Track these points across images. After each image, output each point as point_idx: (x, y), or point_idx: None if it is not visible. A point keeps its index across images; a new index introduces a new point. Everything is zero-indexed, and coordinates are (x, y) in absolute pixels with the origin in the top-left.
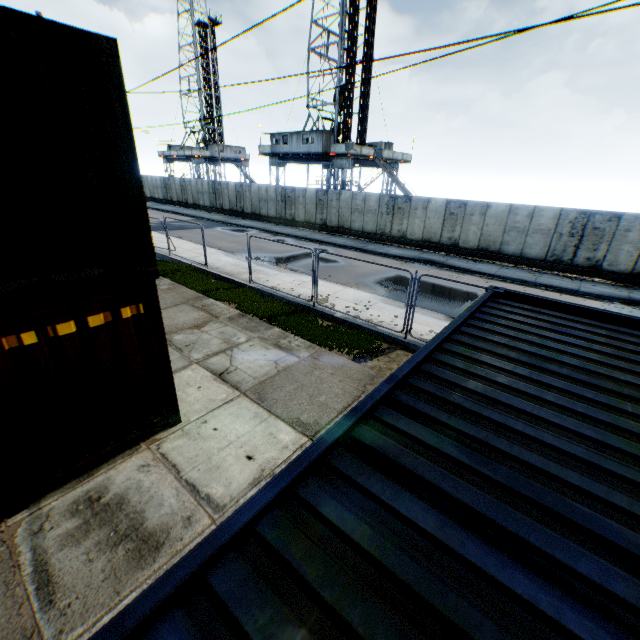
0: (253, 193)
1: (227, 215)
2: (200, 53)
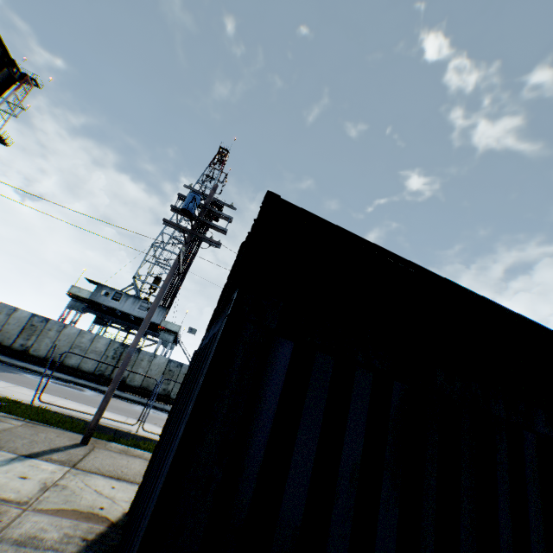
0: (65, 335)
1: None
2: None
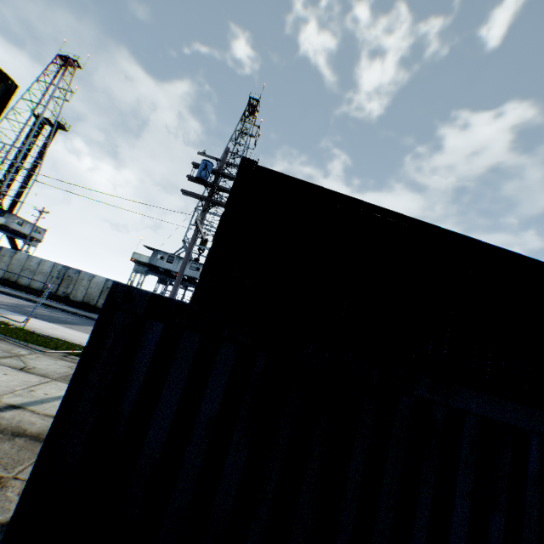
0: None
1: (76, 307)
2: (28, 133)
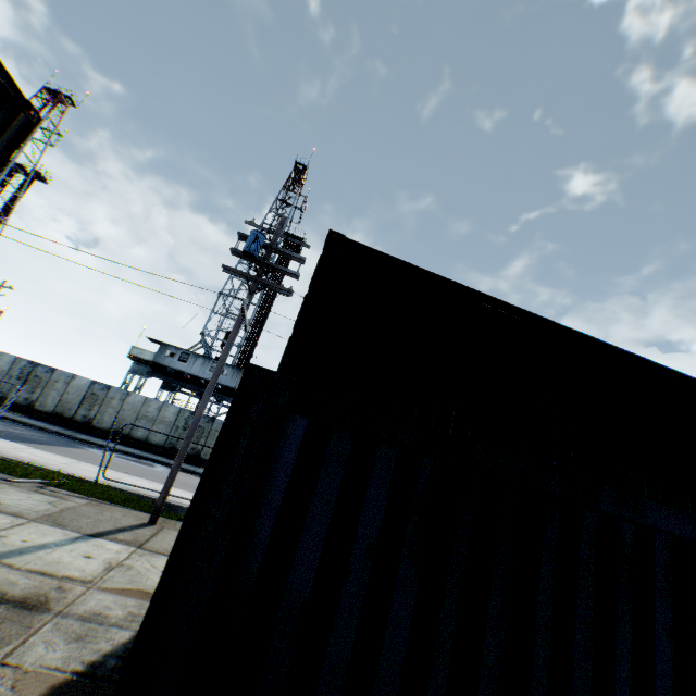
0: (130, 404)
1: (43, 420)
2: None
